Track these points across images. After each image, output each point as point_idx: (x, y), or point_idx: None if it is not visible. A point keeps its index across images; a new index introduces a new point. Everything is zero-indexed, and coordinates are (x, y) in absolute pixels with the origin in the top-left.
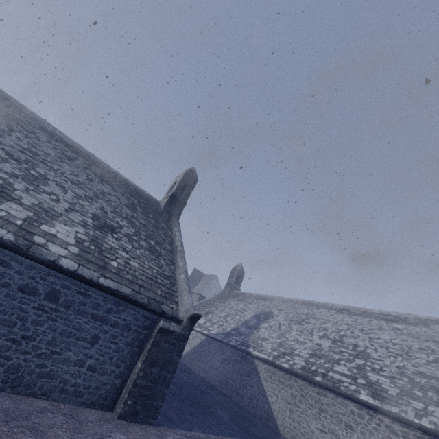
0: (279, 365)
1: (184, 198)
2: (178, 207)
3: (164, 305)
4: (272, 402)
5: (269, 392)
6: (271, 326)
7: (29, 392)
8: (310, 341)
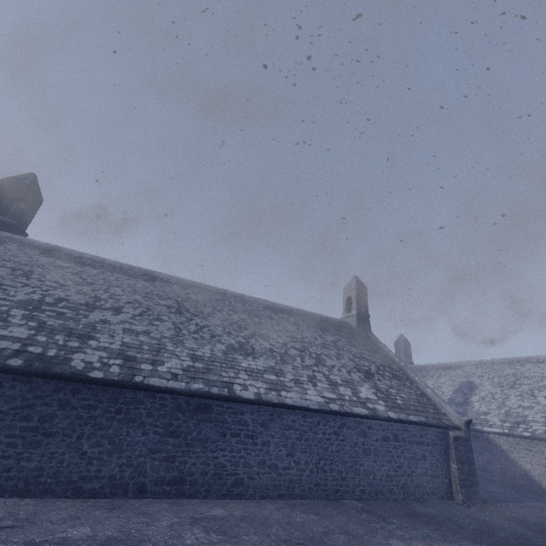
0: (520, 436)
1: (365, 310)
2: (365, 321)
3: (442, 420)
4: (528, 469)
5: (520, 462)
6: (483, 397)
7: (415, 498)
8: (537, 404)
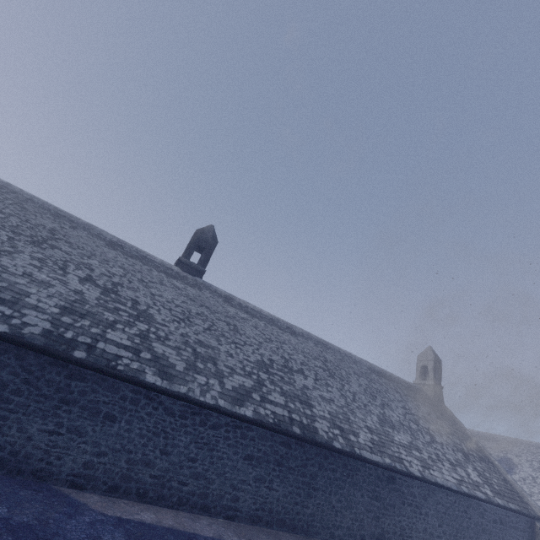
0: None
1: (439, 382)
2: (440, 393)
3: (529, 510)
4: None
5: None
6: (524, 478)
7: None
8: None
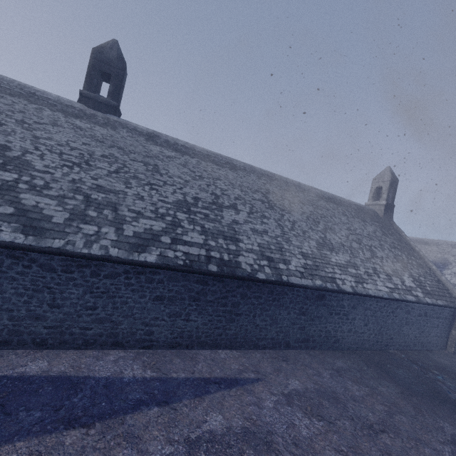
0: None
1: (392, 201)
2: (390, 211)
3: (455, 303)
4: None
5: None
6: (455, 272)
7: (426, 348)
8: None
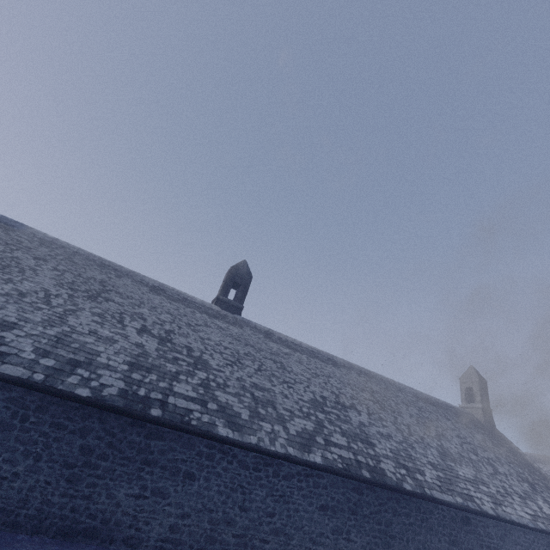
0: None
1: (487, 404)
2: (489, 416)
3: None
4: None
5: None
6: None
7: None
8: None
